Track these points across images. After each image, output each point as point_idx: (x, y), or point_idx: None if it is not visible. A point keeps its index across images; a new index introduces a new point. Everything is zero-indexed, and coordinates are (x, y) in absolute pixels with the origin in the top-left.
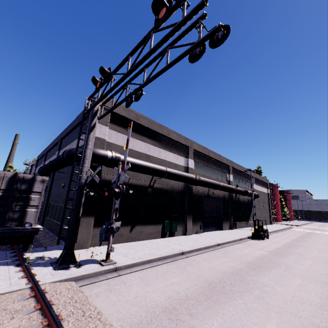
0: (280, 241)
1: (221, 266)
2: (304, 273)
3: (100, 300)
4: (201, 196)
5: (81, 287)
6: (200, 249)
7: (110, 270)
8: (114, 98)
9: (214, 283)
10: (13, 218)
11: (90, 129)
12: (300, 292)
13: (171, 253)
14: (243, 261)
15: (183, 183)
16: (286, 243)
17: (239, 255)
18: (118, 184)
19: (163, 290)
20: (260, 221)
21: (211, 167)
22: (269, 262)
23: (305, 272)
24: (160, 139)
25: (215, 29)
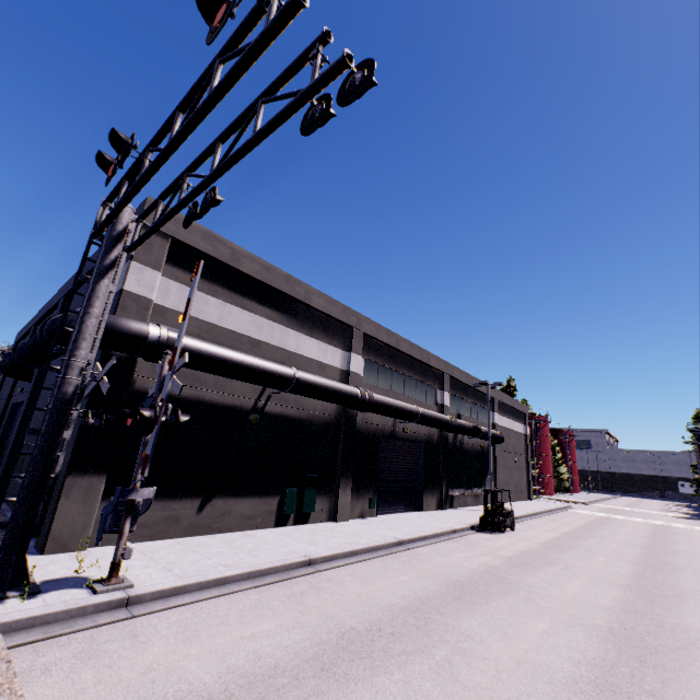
0: (537, 535)
1: (387, 593)
2: (561, 607)
3: (47, 682)
4: (376, 435)
5: (16, 649)
6: (355, 554)
7: (113, 604)
8: (159, 206)
9: (354, 632)
10: None
11: (101, 271)
12: (537, 652)
13: (280, 563)
14: (442, 580)
15: (335, 405)
16: (548, 540)
17: (436, 568)
18: (157, 399)
19: (224, 653)
20: (506, 493)
21: (403, 373)
22: (496, 583)
23: (565, 604)
24: (287, 308)
25: (337, 63)
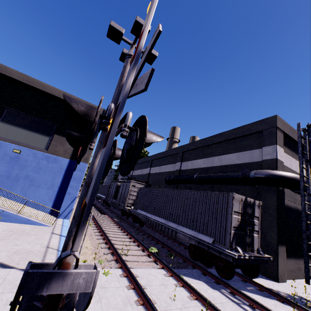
0: None
1: None
2: None
3: None
4: None
5: None
6: None
7: None
8: None
9: None
10: (247, 242)
11: None
12: None
13: None
14: None
15: None
16: None
17: None
18: None
19: None
20: None
21: None
22: None
23: None
24: None
25: None
